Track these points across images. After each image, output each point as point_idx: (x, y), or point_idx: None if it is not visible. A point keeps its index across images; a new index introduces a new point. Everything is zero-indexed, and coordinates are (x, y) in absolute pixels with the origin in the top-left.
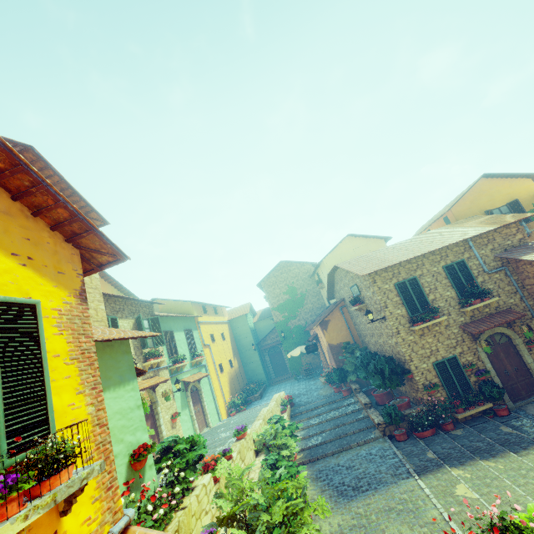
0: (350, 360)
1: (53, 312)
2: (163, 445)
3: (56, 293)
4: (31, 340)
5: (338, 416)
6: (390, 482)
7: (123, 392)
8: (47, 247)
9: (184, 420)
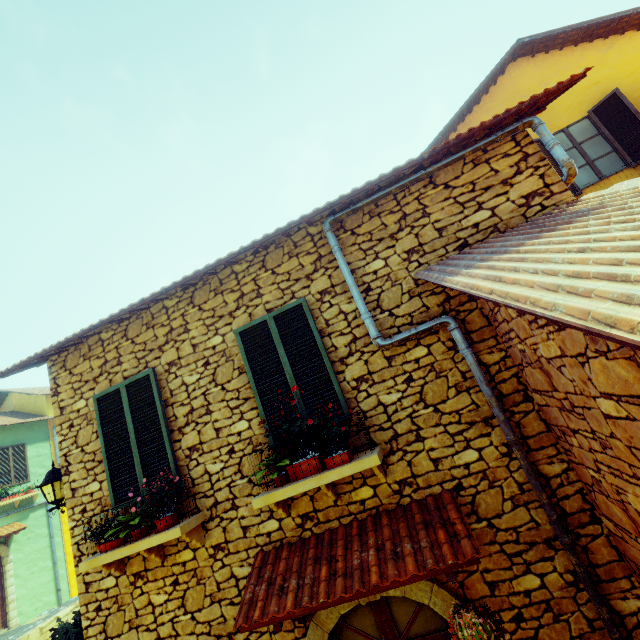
0: None
1: None
2: None
3: None
4: None
5: None
6: None
7: None
8: None
9: None
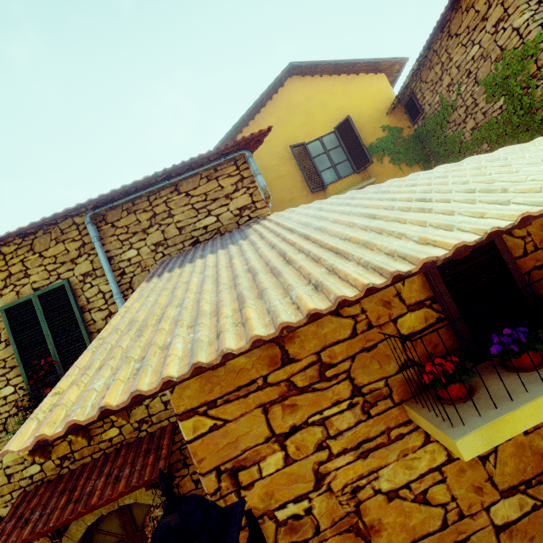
0: None
1: None
2: None
3: None
4: None
5: None
6: None
7: None
8: None
9: None
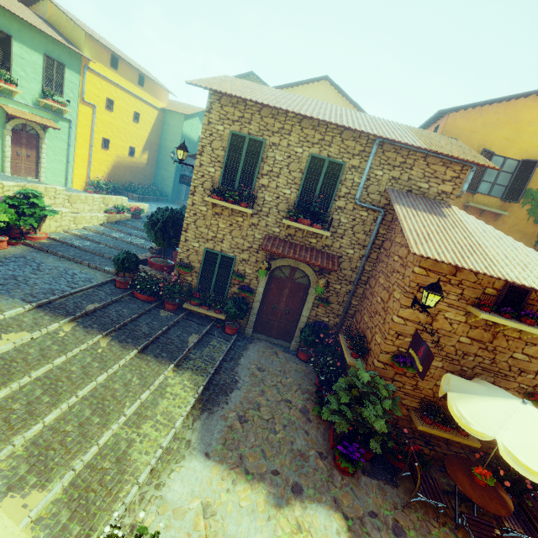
0: None
1: None
2: None
3: None
4: None
5: (134, 244)
6: (10, 295)
7: None
8: None
9: None
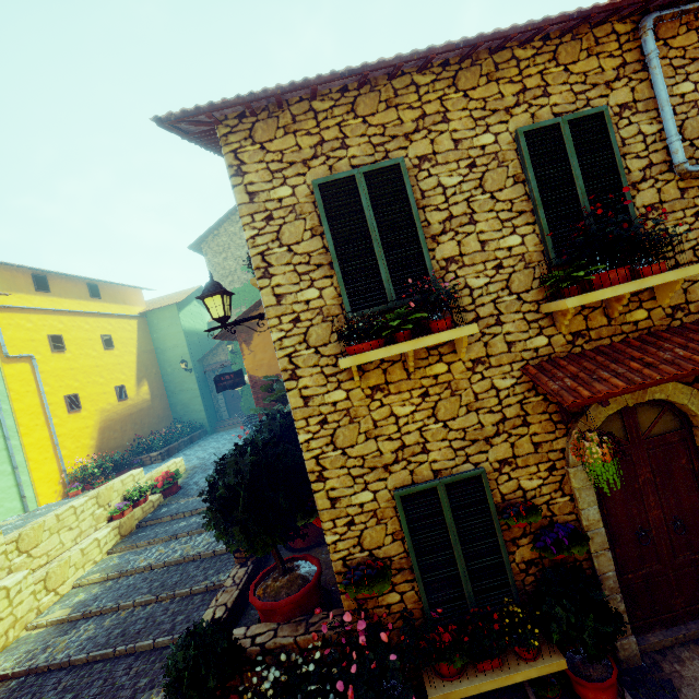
0: None
1: None
2: None
3: None
4: None
5: (193, 557)
6: None
7: None
8: None
9: None
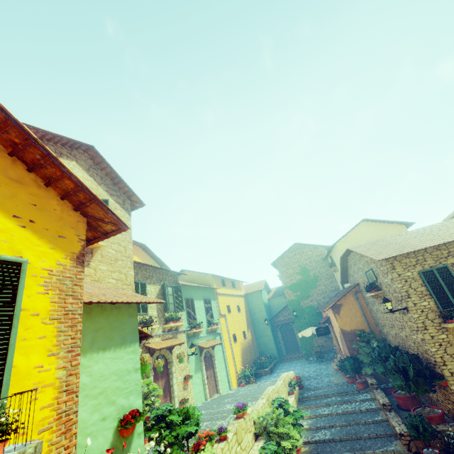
0: (366, 351)
1: (43, 272)
2: (157, 413)
3: (51, 254)
4: (7, 296)
5: (350, 412)
6: None
7: (123, 353)
8: (53, 213)
9: (196, 382)
